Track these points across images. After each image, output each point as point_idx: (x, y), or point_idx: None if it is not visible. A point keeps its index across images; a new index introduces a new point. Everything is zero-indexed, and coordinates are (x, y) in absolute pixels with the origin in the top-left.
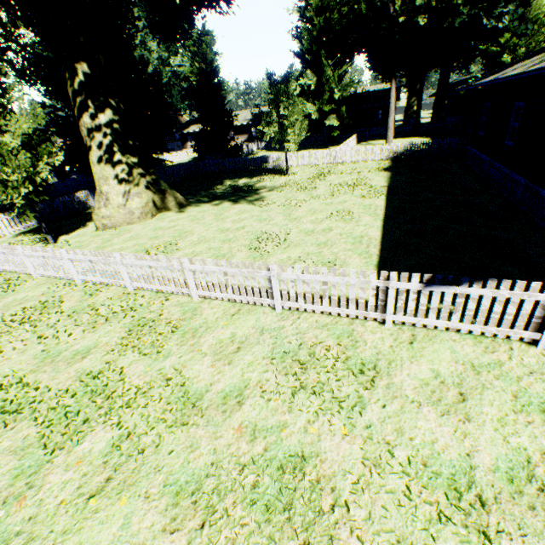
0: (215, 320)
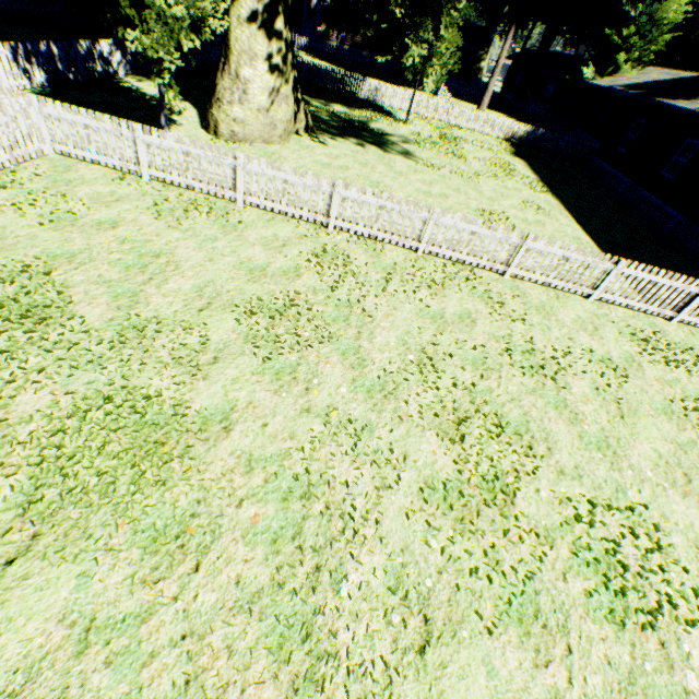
0: (547, 301)
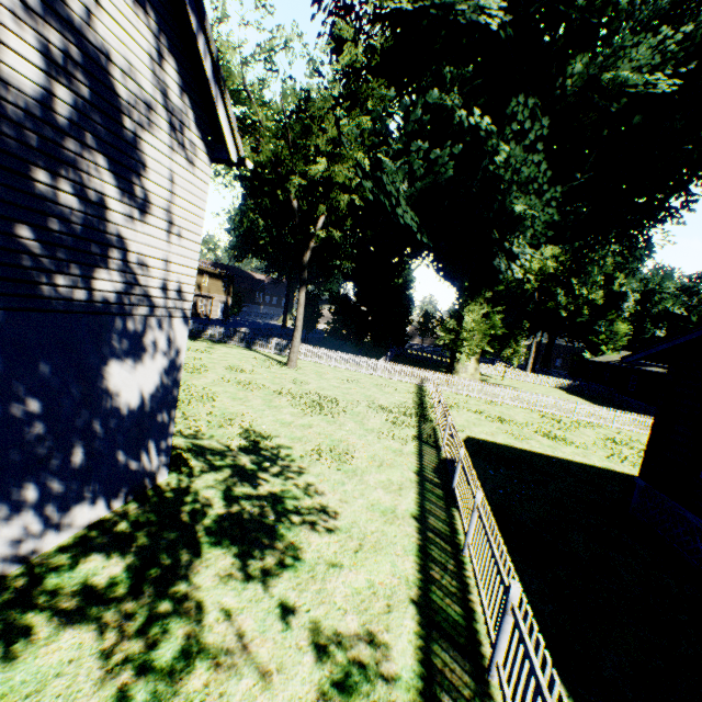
0: (635, 435)
